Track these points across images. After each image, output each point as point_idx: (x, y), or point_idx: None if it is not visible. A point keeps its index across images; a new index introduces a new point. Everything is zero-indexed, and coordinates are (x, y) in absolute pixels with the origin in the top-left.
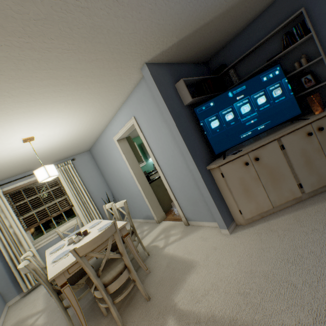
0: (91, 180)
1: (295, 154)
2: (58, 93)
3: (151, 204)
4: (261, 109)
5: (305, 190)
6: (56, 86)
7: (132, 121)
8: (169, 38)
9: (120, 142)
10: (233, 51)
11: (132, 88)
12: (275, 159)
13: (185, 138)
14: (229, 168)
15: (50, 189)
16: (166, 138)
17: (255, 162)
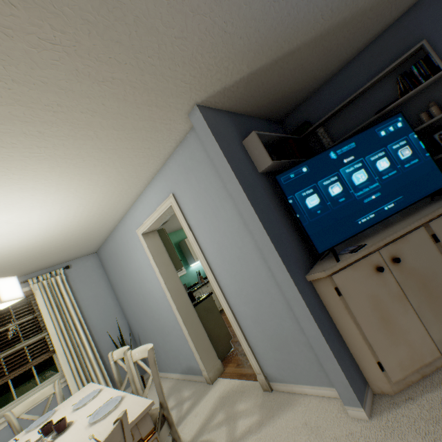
0: (95, 302)
1: None
2: (35, 140)
3: (197, 344)
4: (385, 177)
5: None
6: (28, 124)
7: (169, 202)
8: (237, 65)
9: (148, 237)
10: (320, 104)
11: (171, 148)
12: (428, 260)
13: (266, 224)
14: (349, 277)
15: (15, 321)
16: (228, 226)
17: (394, 266)
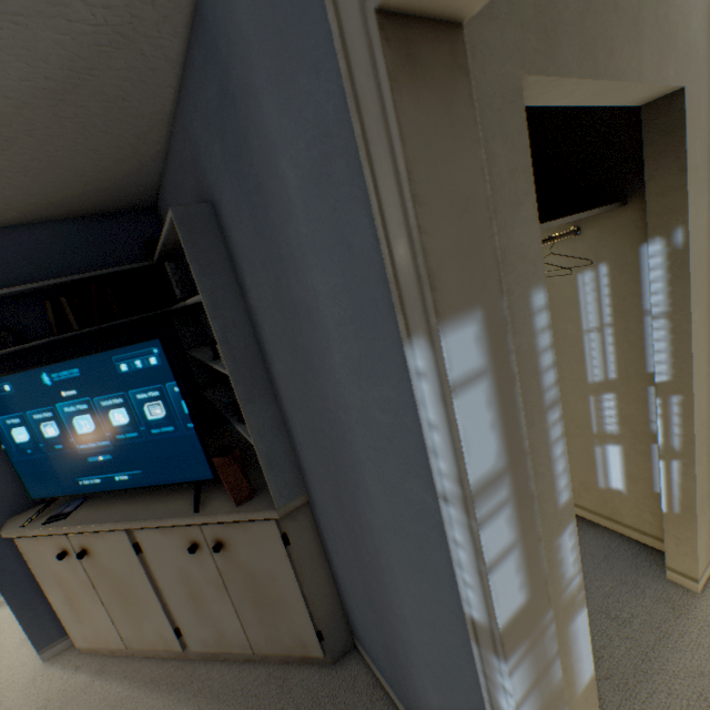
0: None
1: (169, 573)
2: None
3: None
4: (121, 437)
5: (191, 646)
6: None
7: None
8: None
9: None
10: None
11: None
12: (127, 567)
13: None
14: (34, 547)
15: None
16: None
17: (86, 557)
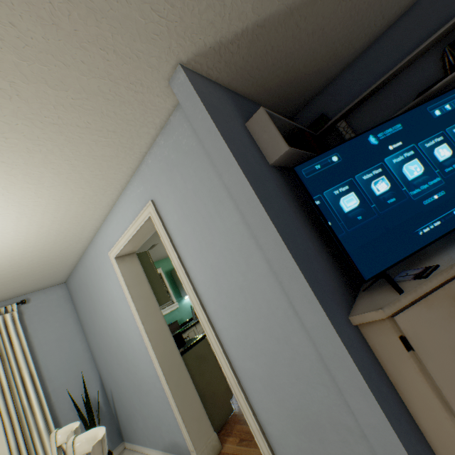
0: (57, 347)
1: None
2: None
3: (184, 412)
4: (448, 170)
5: None
6: None
7: (147, 212)
8: (238, 0)
9: (124, 261)
10: (340, 95)
11: (149, 137)
12: None
13: (285, 234)
14: (422, 319)
15: None
16: (226, 241)
17: None
